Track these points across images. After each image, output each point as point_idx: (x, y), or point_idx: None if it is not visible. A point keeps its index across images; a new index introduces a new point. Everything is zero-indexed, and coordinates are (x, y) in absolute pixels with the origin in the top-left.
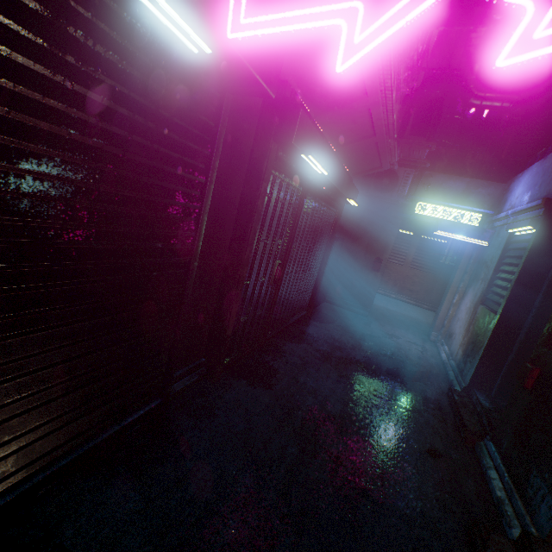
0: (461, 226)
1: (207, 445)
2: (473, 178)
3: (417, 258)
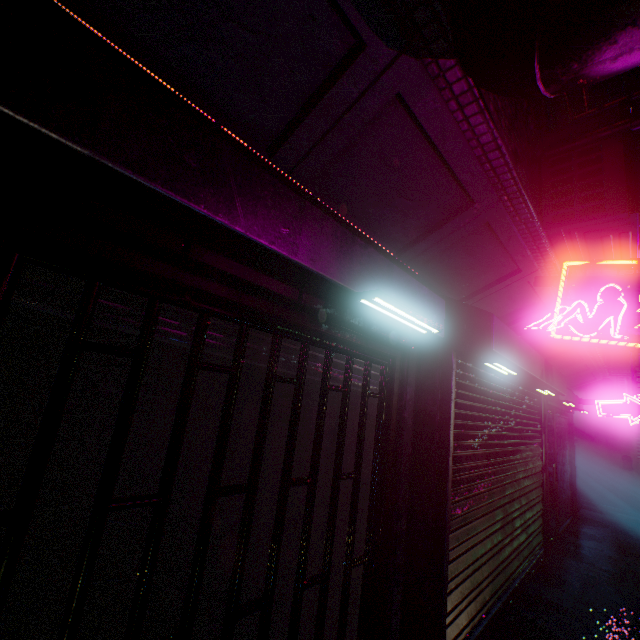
0: None
1: (579, 583)
2: None
3: None
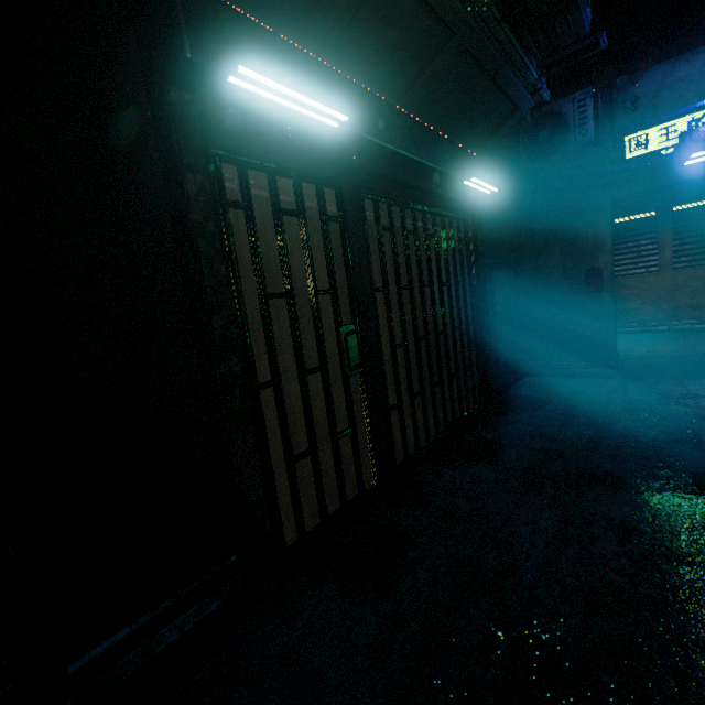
0: None
1: None
2: None
3: (680, 248)
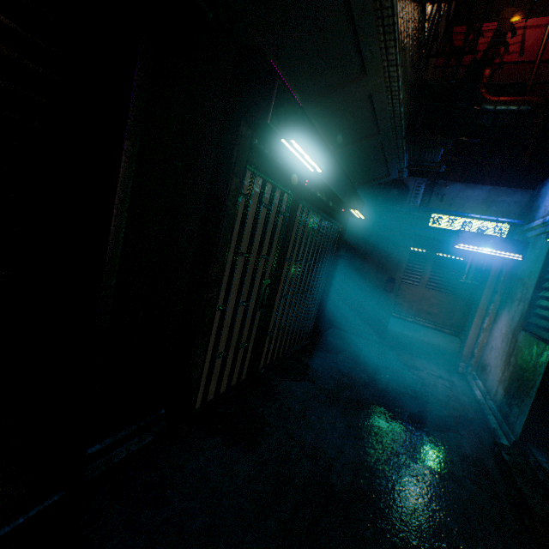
0: (487, 237)
1: None
2: (494, 186)
3: (433, 277)
